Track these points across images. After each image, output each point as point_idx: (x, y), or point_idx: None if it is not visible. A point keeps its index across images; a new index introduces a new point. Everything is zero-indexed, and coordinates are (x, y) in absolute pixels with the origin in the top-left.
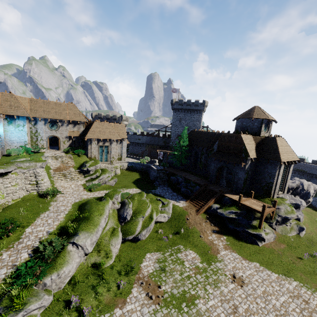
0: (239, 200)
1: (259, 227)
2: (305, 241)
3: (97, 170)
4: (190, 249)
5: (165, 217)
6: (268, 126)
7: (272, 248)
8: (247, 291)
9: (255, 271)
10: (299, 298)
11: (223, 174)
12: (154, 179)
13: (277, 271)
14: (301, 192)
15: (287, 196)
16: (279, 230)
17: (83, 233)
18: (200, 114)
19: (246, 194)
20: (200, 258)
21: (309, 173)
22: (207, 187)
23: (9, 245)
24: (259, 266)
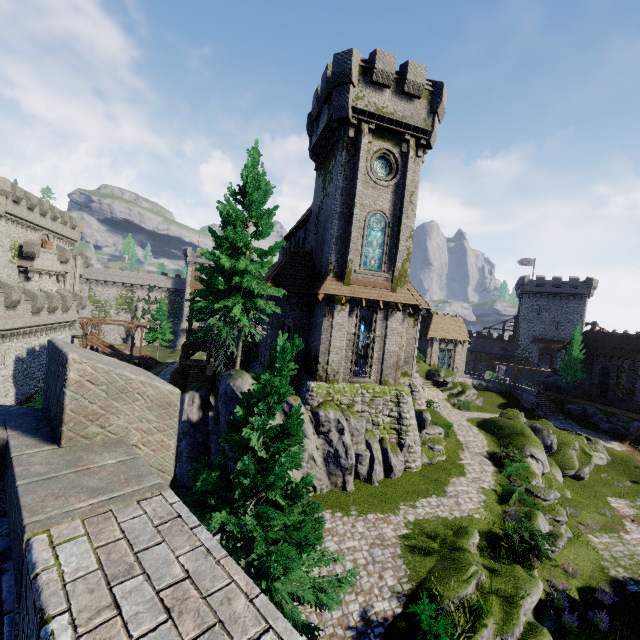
0: None
1: None
2: None
3: (456, 383)
4: None
5: (602, 458)
6: None
7: None
8: None
9: None
10: None
11: None
12: (531, 407)
13: None
14: None
15: None
16: None
17: (534, 448)
18: (582, 301)
19: None
20: None
21: None
22: None
23: (458, 447)
24: None
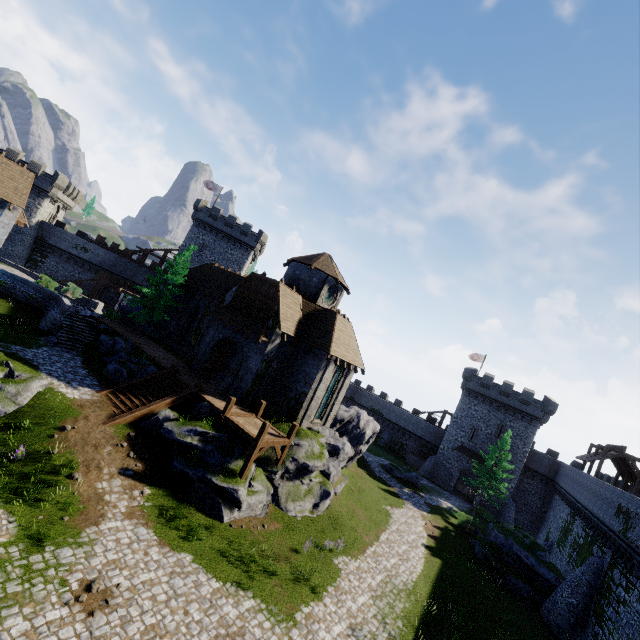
0: (226, 410)
1: (240, 474)
2: (324, 521)
3: None
4: (3, 506)
5: None
6: (335, 294)
7: (250, 527)
8: (98, 629)
9: (170, 573)
10: (237, 639)
11: (231, 364)
12: (50, 329)
13: (227, 575)
14: (354, 431)
15: (326, 430)
16: (285, 490)
17: None
18: (247, 253)
19: (254, 409)
20: (16, 531)
21: (386, 419)
22: (174, 375)
23: None
24: (189, 562)
